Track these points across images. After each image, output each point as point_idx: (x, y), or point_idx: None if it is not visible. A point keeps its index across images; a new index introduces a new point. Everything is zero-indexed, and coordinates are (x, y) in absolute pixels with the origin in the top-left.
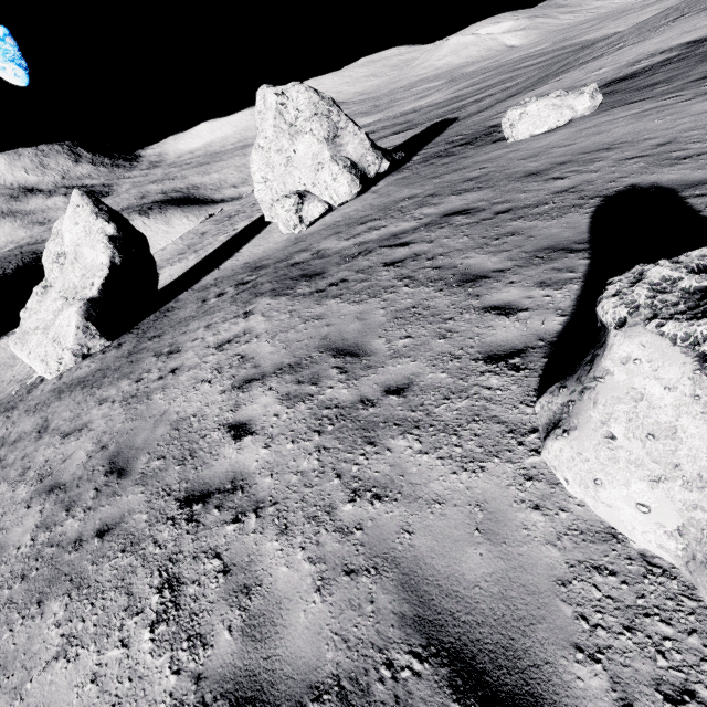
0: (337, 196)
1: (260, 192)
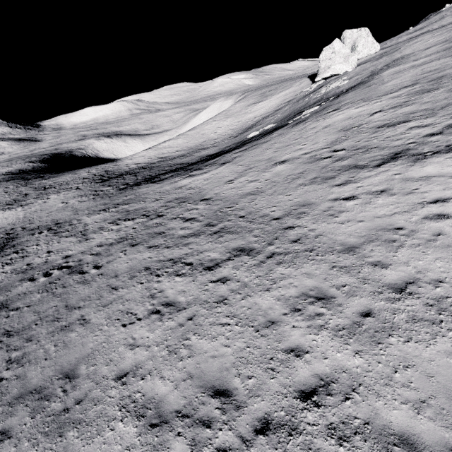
0: (376, 50)
1: (360, 48)
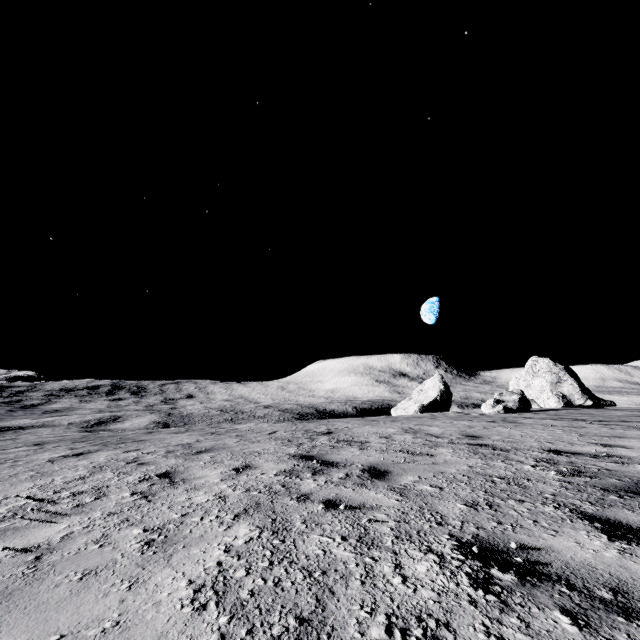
0: (548, 406)
1: None
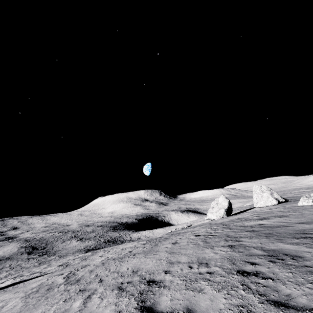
0: (272, 203)
1: (254, 200)
